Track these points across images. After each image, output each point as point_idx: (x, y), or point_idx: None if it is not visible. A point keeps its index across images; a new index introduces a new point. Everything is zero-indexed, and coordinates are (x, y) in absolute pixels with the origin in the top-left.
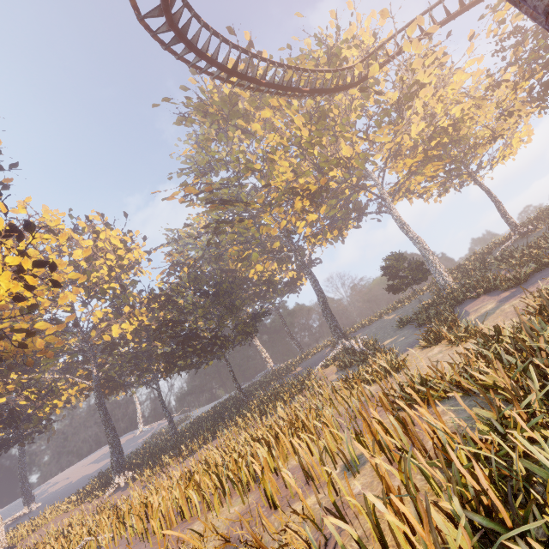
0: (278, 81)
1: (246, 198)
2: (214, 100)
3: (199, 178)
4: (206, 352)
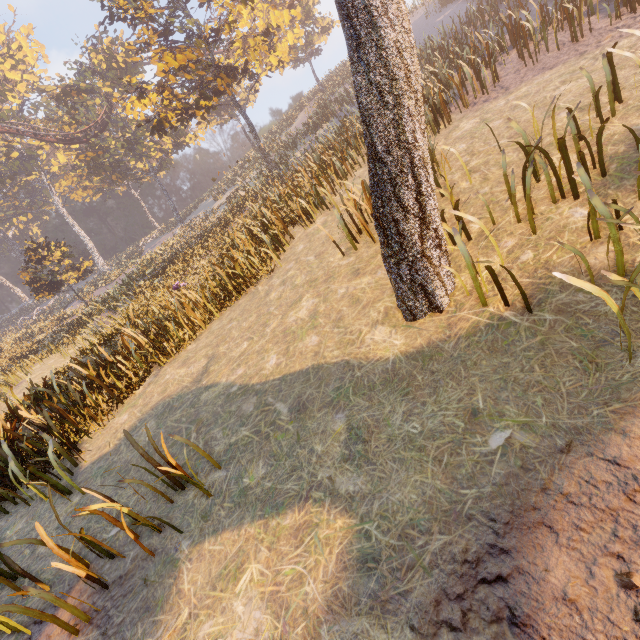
0: None
1: None
2: None
3: None
4: None
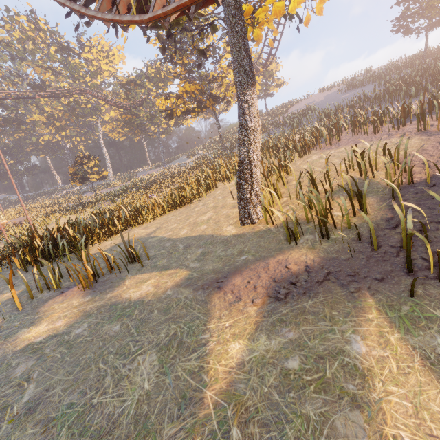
0: (58, 34)
1: (26, 112)
2: (4, 42)
3: (1, 74)
4: (1, 179)
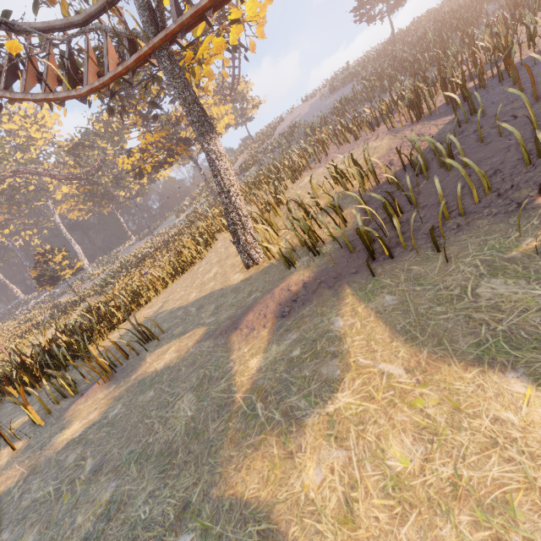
0: None
1: None
2: None
3: None
4: None
